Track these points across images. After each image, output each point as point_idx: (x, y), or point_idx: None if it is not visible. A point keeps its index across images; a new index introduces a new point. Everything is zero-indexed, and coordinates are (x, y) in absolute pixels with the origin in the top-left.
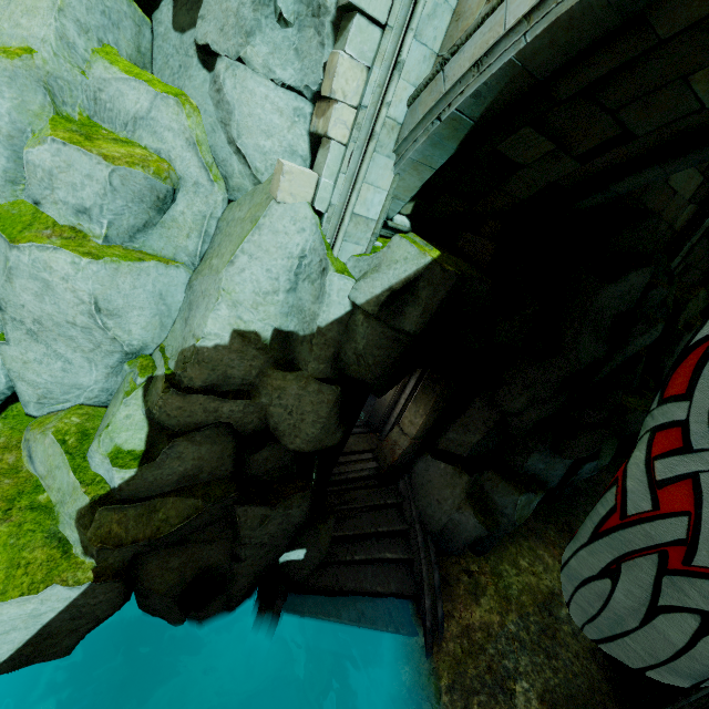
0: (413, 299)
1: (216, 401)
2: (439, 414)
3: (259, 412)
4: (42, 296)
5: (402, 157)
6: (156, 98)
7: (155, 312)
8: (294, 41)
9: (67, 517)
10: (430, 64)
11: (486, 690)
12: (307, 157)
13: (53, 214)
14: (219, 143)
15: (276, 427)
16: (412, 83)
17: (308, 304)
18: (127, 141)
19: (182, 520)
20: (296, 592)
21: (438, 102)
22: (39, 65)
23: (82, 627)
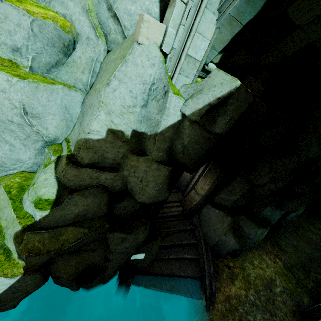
0: (223, 112)
1: (97, 172)
2: (217, 184)
3: (122, 180)
4: None
5: (223, 13)
6: None
7: (63, 118)
8: None
9: (8, 236)
10: None
11: None
12: (157, 18)
13: None
14: (102, 10)
15: (132, 188)
16: None
17: (154, 115)
18: (45, 8)
19: (76, 240)
20: (139, 274)
21: None
22: None
23: (20, 296)
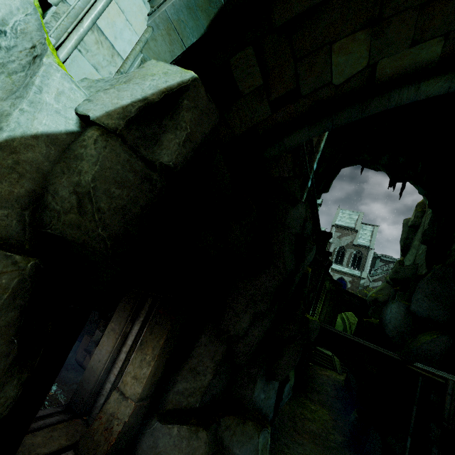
0: (174, 124)
1: None
2: (168, 358)
3: None
4: None
5: (158, 10)
6: None
7: None
8: None
9: None
10: None
11: None
12: None
13: None
14: None
15: None
16: None
17: None
18: None
19: None
20: None
21: None
22: None
23: None
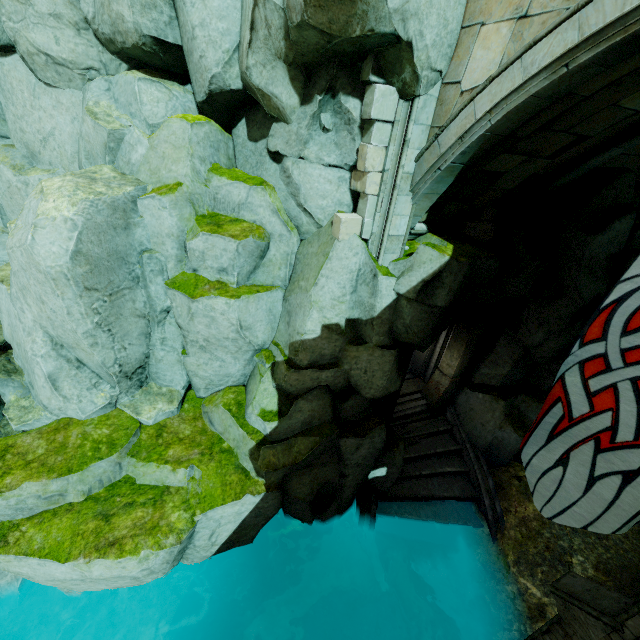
0: (440, 284)
1: (317, 372)
2: (470, 356)
3: (344, 375)
4: (210, 325)
5: (416, 193)
6: (250, 190)
7: (268, 321)
8: (333, 139)
9: (243, 455)
10: (426, 133)
11: (547, 563)
12: (350, 204)
13: (206, 275)
14: (291, 207)
15: (355, 383)
16: (416, 148)
17: (366, 299)
18: (236, 219)
19: (308, 451)
20: (383, 499)
21: (437, 160)
22: (186, 191)
23: (260, 523)
